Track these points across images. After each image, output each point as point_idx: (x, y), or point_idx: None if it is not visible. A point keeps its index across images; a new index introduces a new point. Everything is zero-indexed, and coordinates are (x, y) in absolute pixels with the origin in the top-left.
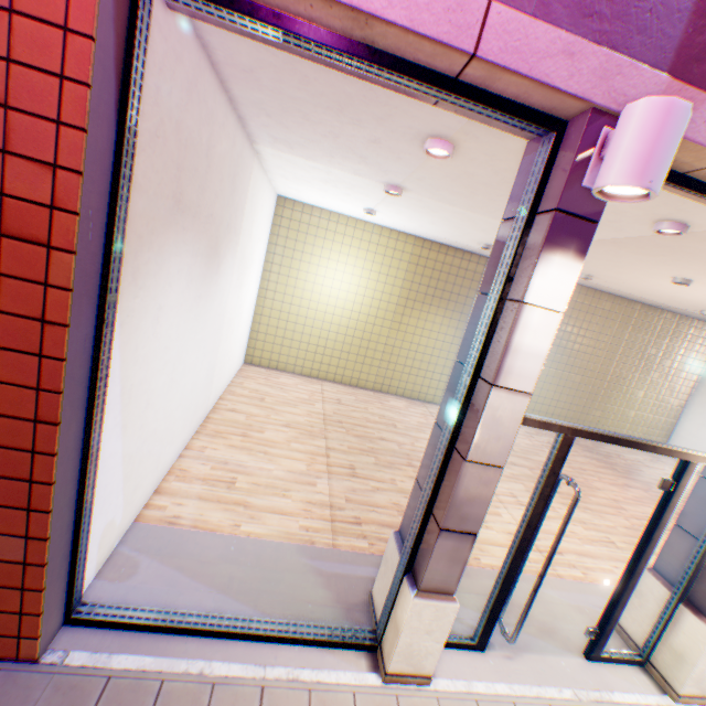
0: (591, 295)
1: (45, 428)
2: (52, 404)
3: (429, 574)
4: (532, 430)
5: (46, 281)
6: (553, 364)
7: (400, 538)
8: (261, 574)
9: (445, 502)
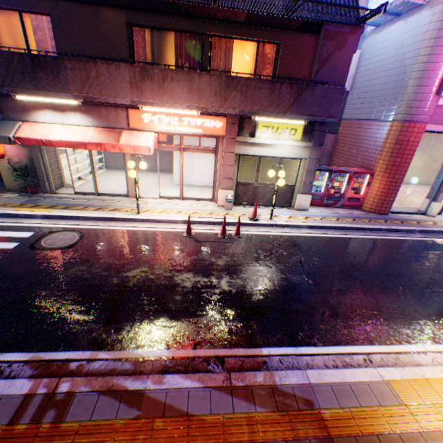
0: (442, 134)
1: (400, 184)
2: (401, 181)
3: (437, 199)
4: (417, 187)
5: (406, 167)
6: (425, 162)
7: (426, 199)
8: (397, 210)
9: (441, 188)
